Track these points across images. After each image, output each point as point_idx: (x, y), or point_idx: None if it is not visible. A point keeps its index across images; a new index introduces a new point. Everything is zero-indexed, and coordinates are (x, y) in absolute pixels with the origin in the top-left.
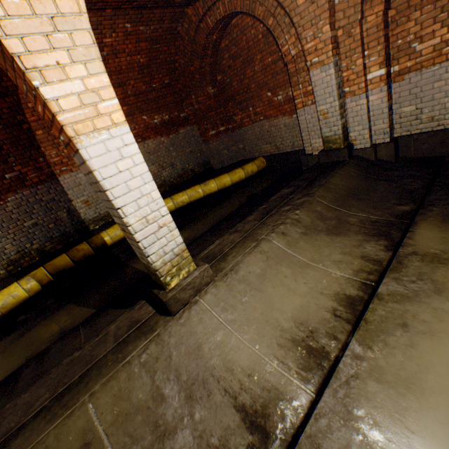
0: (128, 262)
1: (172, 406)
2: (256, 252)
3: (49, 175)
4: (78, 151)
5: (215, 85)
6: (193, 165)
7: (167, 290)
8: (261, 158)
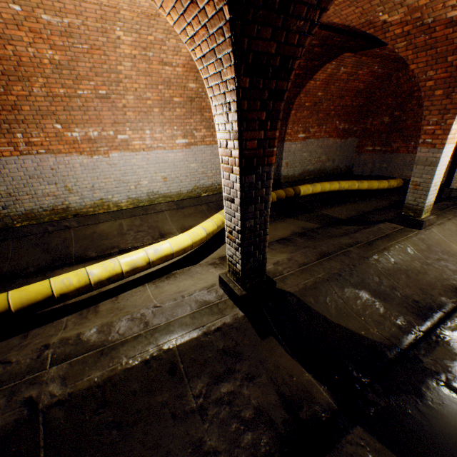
0: (314, 210)
1: (436, 254)
2: (450, 222)
3: (281, 139)
4: (440, 149)
5: (390, 117)
6: (343, 166)
7: (419, 218)
8: (400, 179)
